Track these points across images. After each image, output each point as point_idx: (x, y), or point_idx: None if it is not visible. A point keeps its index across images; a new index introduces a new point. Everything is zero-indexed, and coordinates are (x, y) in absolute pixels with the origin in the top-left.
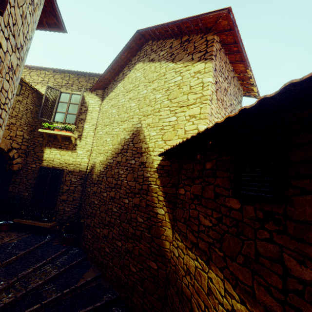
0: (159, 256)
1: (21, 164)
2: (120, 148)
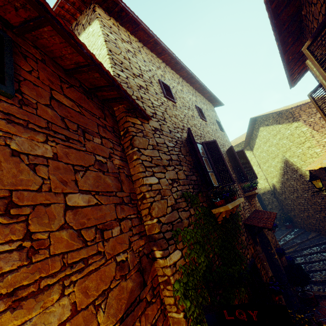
0: None
1: None
2: (282, 172)
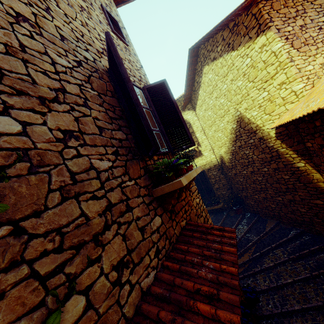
0: (320, 195)
1: None
2: (234, 136)
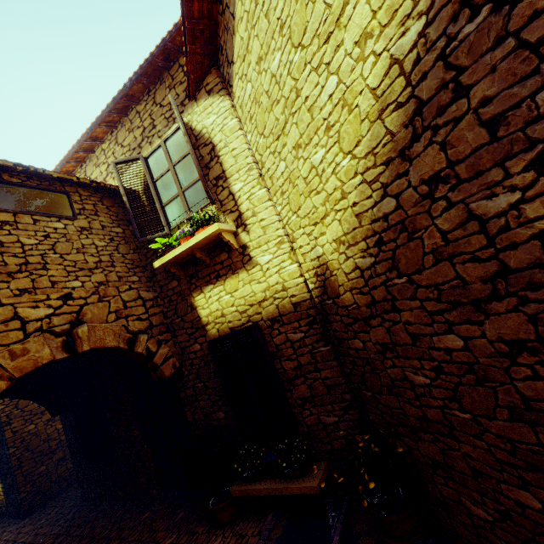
0: None
1: (173, 356)
2: (399, 122)
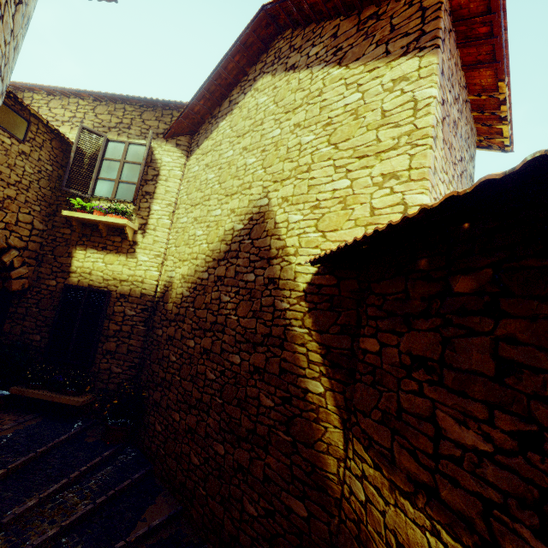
0: (312, 489)
1: (27, 278)
2: (224, 249)
